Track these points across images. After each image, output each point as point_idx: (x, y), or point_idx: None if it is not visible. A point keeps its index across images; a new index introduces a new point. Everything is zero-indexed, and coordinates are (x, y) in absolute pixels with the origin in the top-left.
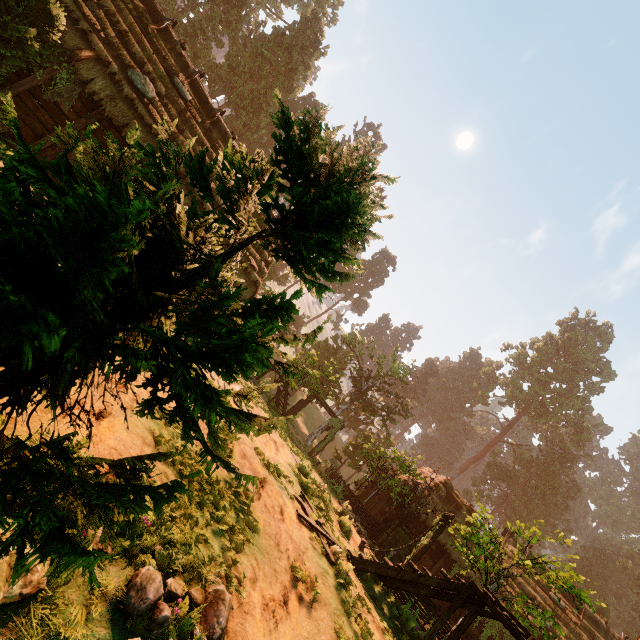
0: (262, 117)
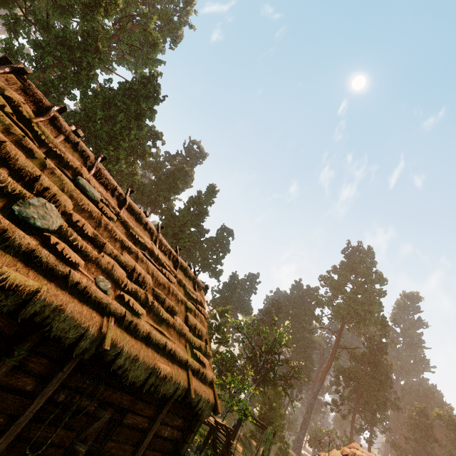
0: (120, 151)
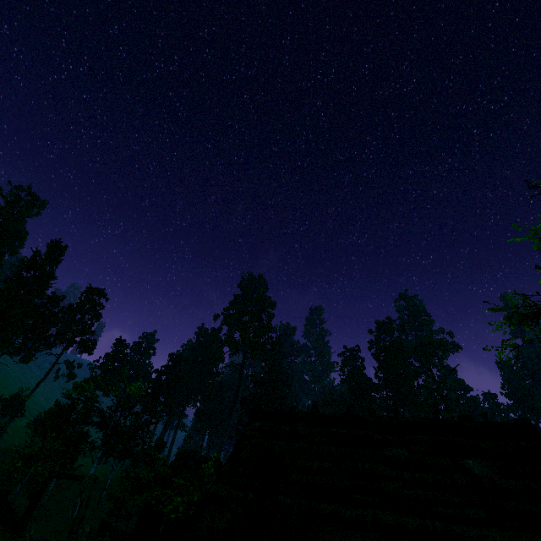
0: None
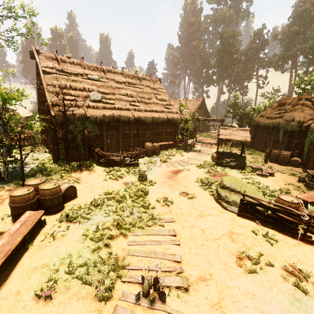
0: (233, 68)
